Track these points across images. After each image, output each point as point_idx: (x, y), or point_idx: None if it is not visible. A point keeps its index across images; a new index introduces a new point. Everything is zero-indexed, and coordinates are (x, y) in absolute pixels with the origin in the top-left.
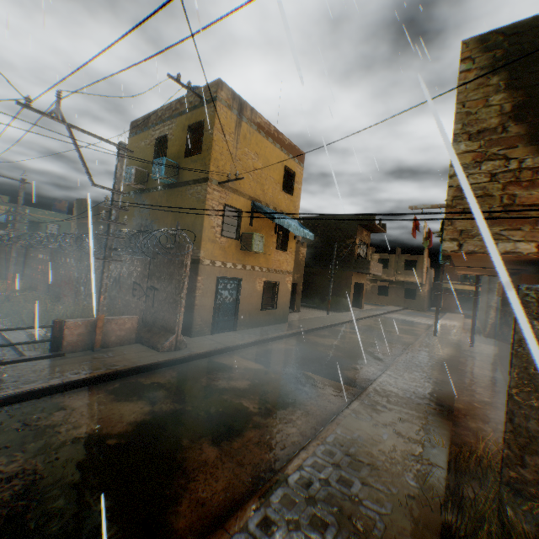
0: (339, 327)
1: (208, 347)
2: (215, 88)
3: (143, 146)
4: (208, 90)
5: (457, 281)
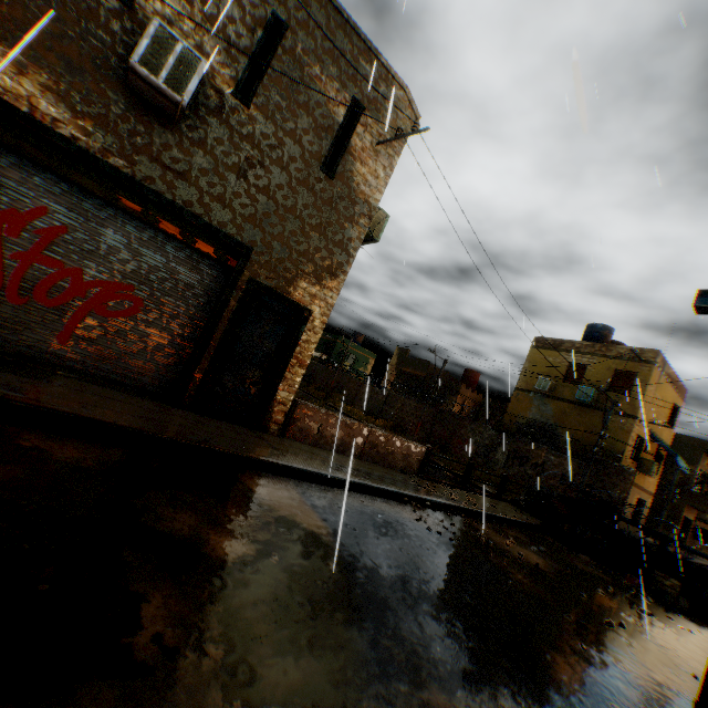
0: None
1: None
2: (651, 354)
3: (550, 362)
4: (643, 352)
5: None
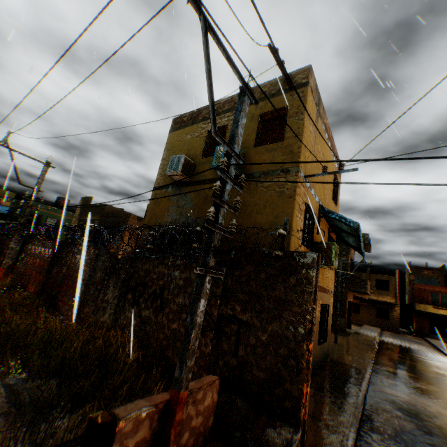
0: (380, 363)
1: (330, 443)
2: (303, 74)
3: (189, 139)
4: (292, 77)
5: (428, 304)
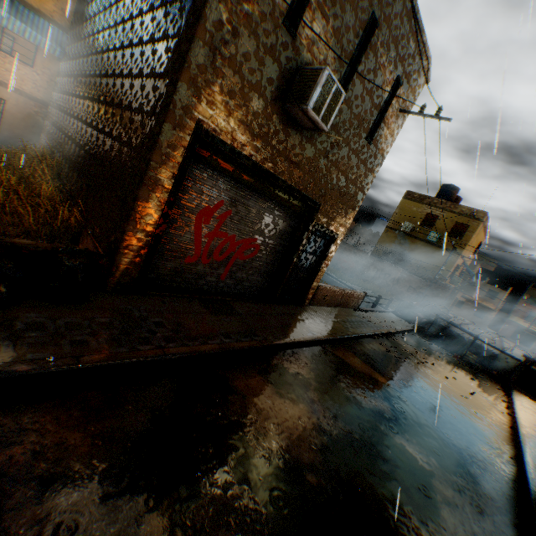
0: None
1: None
2: (482, 214)
3: (414, 211)
4: (477, 213)
5: (521, 319)
